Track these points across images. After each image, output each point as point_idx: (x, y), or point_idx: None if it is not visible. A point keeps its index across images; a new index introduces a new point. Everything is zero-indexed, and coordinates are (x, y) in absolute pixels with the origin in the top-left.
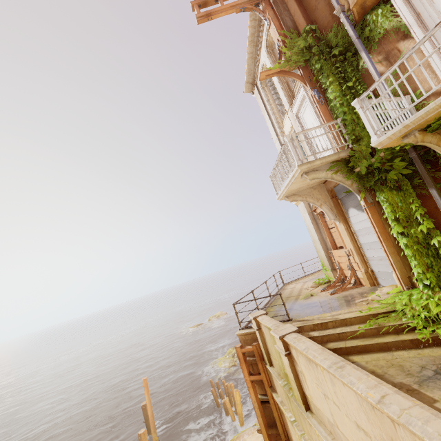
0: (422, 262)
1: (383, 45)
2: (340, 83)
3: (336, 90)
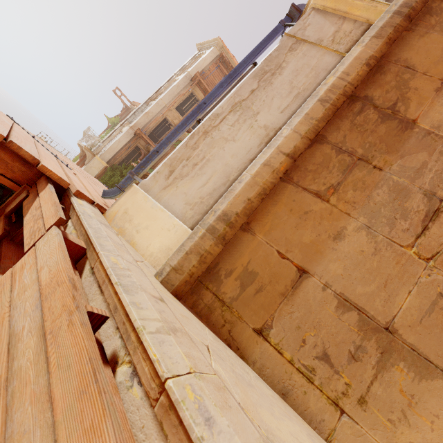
0: (75, 159)
1: None
2: (107, 133)
3: (105, 133)
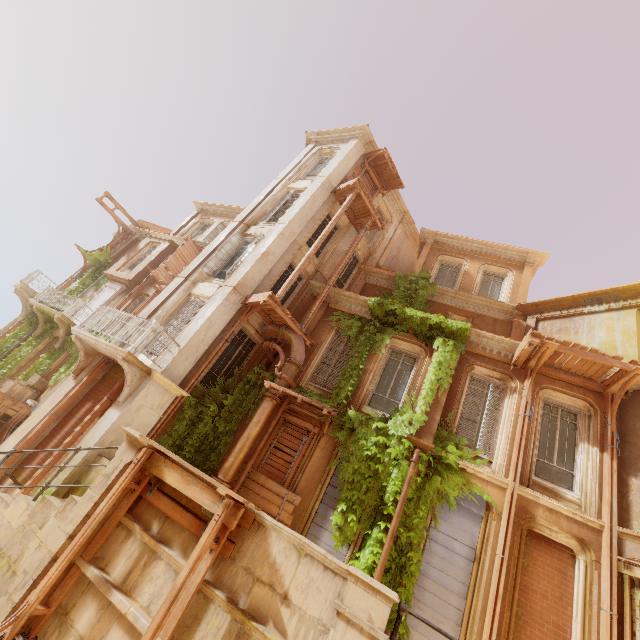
0: None
1: (96, 290)
2: (83, 283)
3: (79, 283)
